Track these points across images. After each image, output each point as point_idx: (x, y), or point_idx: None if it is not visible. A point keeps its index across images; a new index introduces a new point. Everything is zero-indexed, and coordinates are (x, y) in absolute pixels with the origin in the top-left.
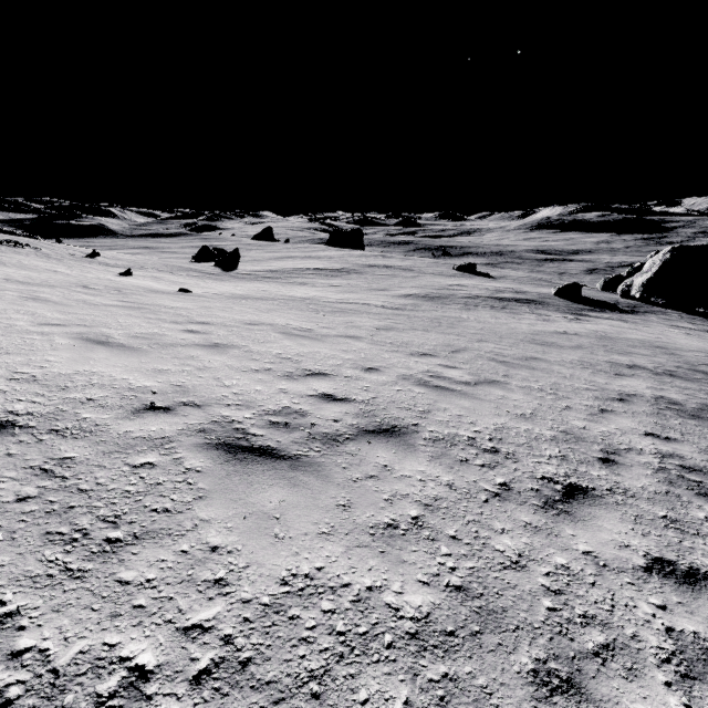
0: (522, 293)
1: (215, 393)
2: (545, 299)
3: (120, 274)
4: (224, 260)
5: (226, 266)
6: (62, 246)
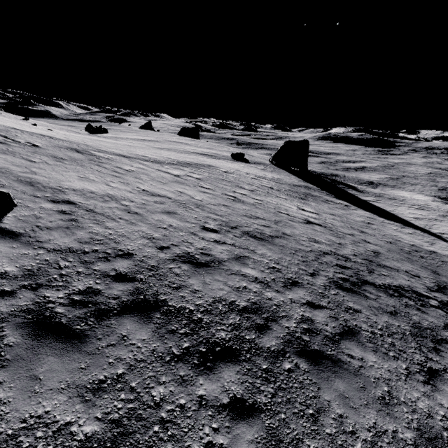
0: (216, 154)
1: (21, 129)
2: (221, 156)
3: (31, 125)
4: (94, 130)
5: (95, 133)
6: (13, 115)
